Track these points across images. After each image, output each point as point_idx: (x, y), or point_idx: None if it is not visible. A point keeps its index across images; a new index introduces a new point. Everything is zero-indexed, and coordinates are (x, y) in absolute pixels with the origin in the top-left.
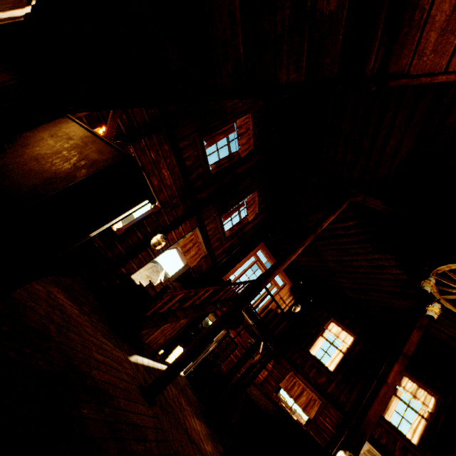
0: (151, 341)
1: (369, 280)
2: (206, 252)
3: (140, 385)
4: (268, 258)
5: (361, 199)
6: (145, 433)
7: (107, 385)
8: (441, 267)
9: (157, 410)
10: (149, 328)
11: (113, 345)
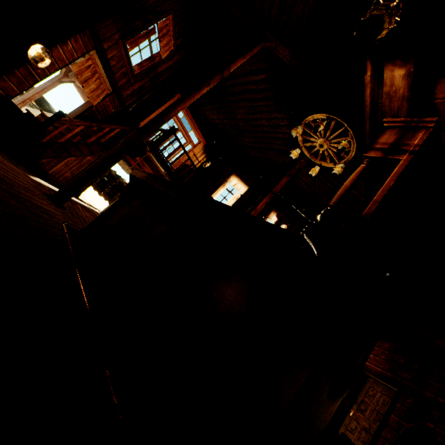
0: (56, 173)
1: (267, 139)
2: (112, 90)
3: (45, 193)
4: (185, 113)
5: (273, 46)
6: (53, 214)
7: (2, 176)
8: (308, 118)
9: (67, 213)
10: (50, 158)
11: (5, 159)
